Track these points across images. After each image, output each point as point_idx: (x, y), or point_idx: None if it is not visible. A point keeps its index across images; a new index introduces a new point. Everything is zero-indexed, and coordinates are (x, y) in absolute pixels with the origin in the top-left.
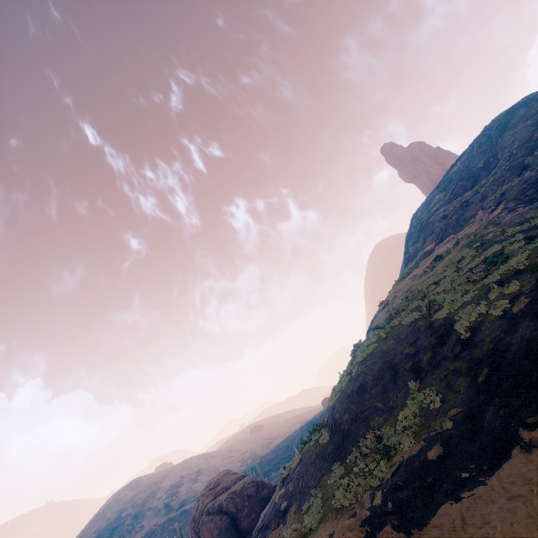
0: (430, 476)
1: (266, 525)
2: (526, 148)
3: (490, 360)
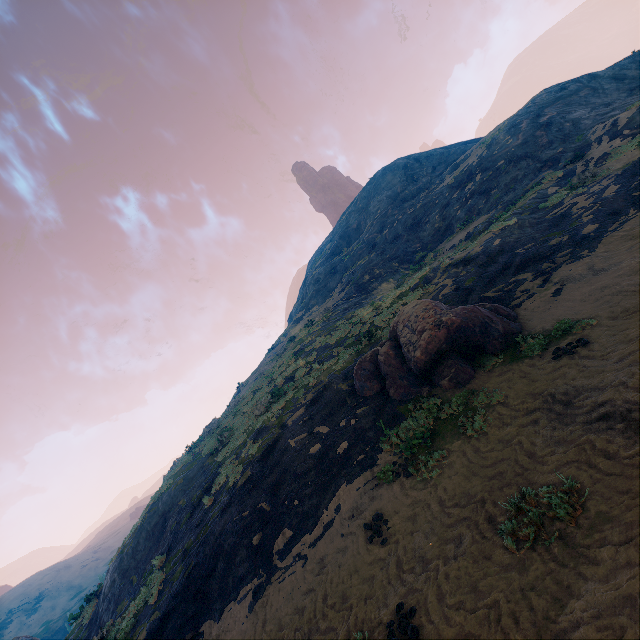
0: None
1: None
2: (381, 223)
3: (198, 550)
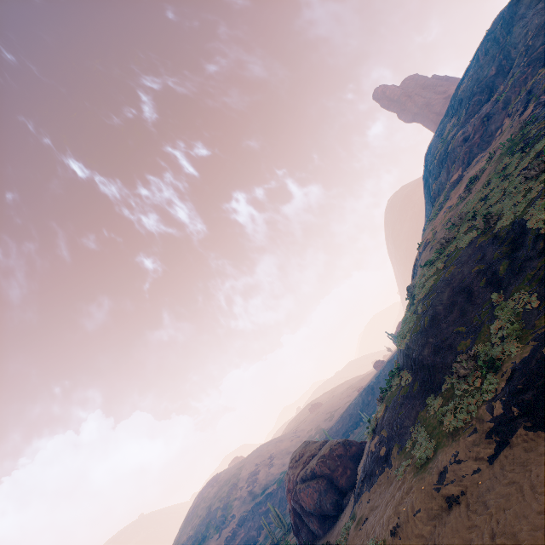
0: None
1: (369, 474)
2: (544, 34)
3: None
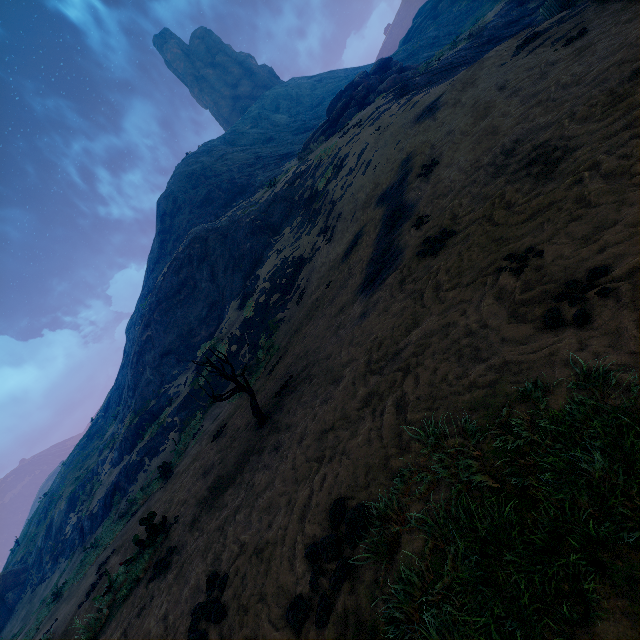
0: None
1: None
2: (137, 313)
3: None
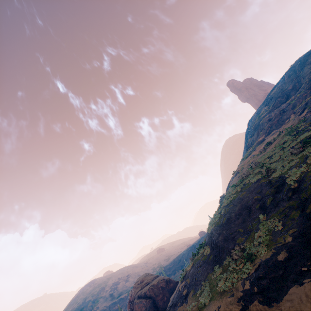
0: (281, 270)
1: (174, 304)
2: None
3: None
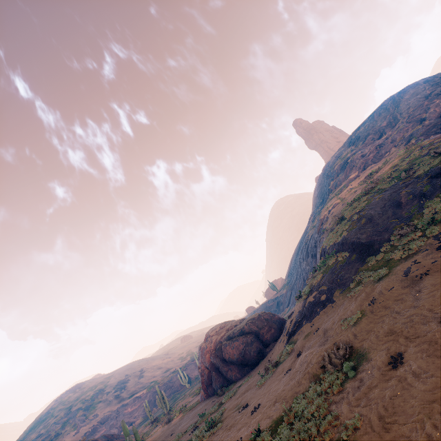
0: None
1: (309, 314)
2: (421, 110)
3: None
